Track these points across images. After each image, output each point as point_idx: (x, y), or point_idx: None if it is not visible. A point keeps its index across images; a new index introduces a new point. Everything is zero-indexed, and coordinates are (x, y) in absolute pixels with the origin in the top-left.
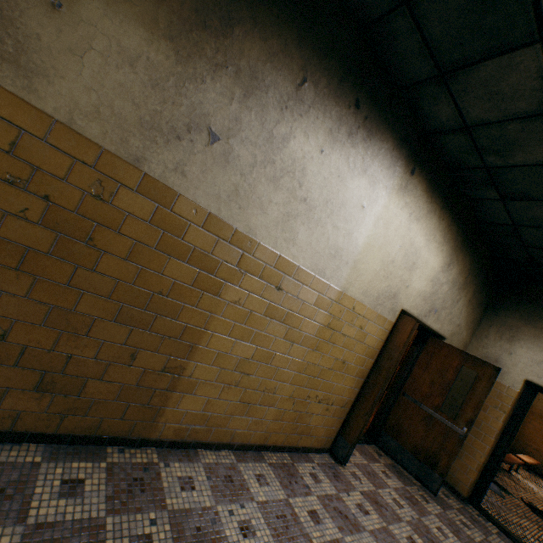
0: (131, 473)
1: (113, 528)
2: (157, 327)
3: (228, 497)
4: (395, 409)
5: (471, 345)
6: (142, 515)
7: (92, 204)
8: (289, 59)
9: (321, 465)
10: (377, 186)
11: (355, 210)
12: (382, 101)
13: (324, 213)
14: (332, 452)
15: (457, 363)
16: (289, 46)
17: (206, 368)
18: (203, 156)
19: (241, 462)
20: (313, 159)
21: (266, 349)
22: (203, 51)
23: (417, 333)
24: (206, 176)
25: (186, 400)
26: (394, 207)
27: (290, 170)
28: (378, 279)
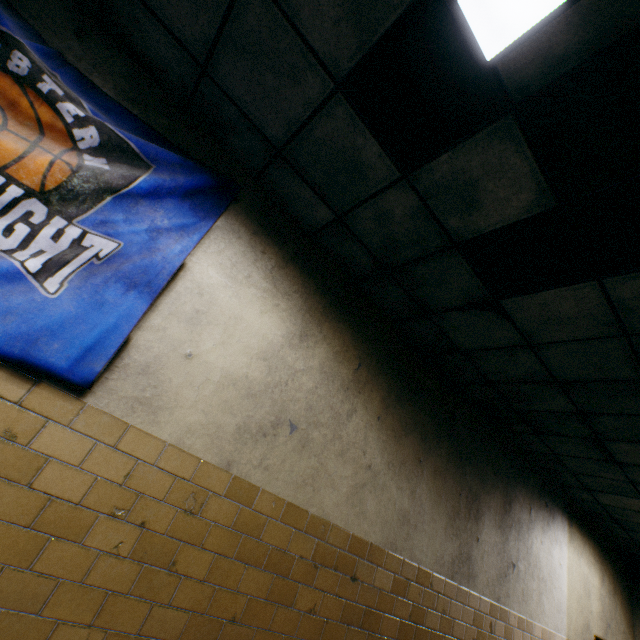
0: None
1: None
2: None
3: None
4: None
5: None
6: None
7: (489, 637)
8: (525, 503)
9: None
10: (561, 545)
11: (558, 569)
12: (552, 494)
13: (549, 581)
14: None
15: None
16: (524, 496)
17: None
18: (512, 579)
19: None
20: (540, 549)
21: None
22: (506, 523)
23: None
24: (514, 591)
25: None
26: (570, 553)
27: (535, 563)
28: (578, 615)
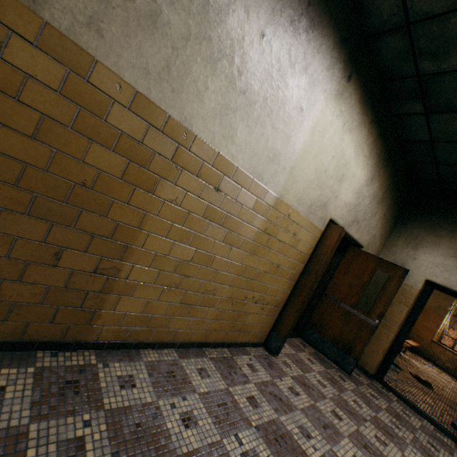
0: (64, 376)
1: (37, 435)
2: (83, 223)
3: (170, 391)
4: (318, 308)
5: (382, 253)
6: (75, 418)
7: None
8: None
9: (257, 357)
10: (316, 88)
11: (294, 112)
12: None
13: (264, 111)
14: (266, 345)
15: (372, 267)
16: None
17: (144, 270)
18: (124, 13)
19: (183, 359)
20: (253, 43)
21: (206, 252)
22: None
23: (339, 243)
24: (130, 42)
25: (123, 303)
26: (330, 114)
27: (229, 53)
28: (312, 188)
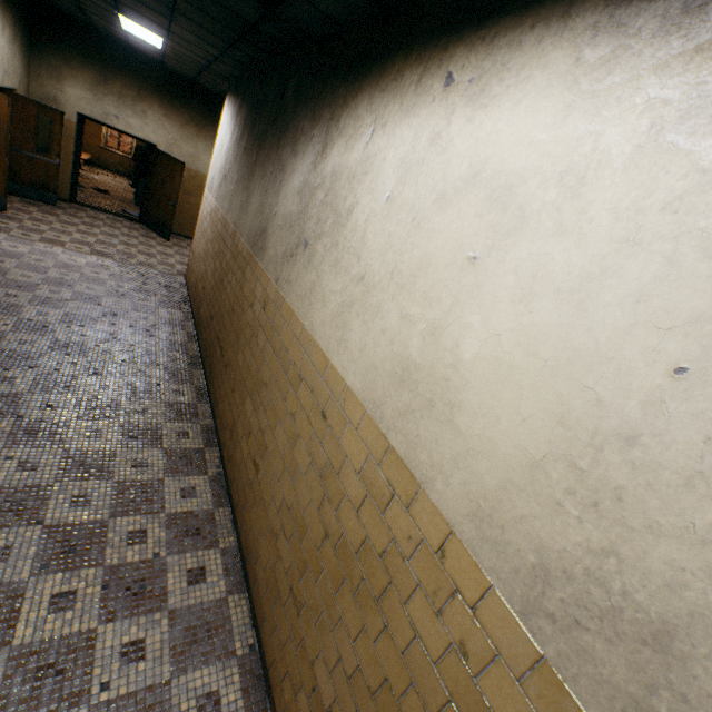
0: None
1: None
2: None
3: None
4: None
5: (33, 87)
6: None
7: None
8: None
9: None
10: None
11: None
12: None
13: None
14: None
15: (36, 113)
16: None
17: None
18: None
19: None
20: None
21: None
22: None
23: None
24: None
25: None
26: None
27: None
28: None
